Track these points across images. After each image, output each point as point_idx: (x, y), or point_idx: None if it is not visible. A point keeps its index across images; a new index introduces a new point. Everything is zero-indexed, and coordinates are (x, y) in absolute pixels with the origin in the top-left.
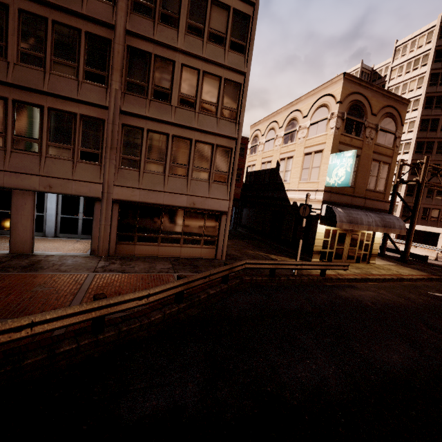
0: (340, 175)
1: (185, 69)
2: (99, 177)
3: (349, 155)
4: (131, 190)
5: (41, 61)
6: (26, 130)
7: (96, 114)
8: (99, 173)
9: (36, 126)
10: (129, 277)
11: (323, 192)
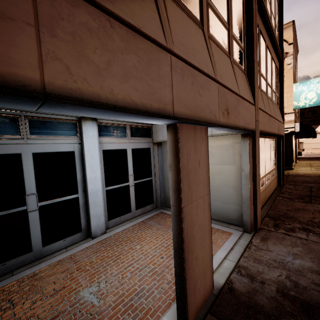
0: (310, 98)
1: None
2: (250, 94)
3: (317, 81)
4: (264, 115)
5: None
6: None
7: None
8: (248, 86)
9: None
10: None
11: (294, 113)
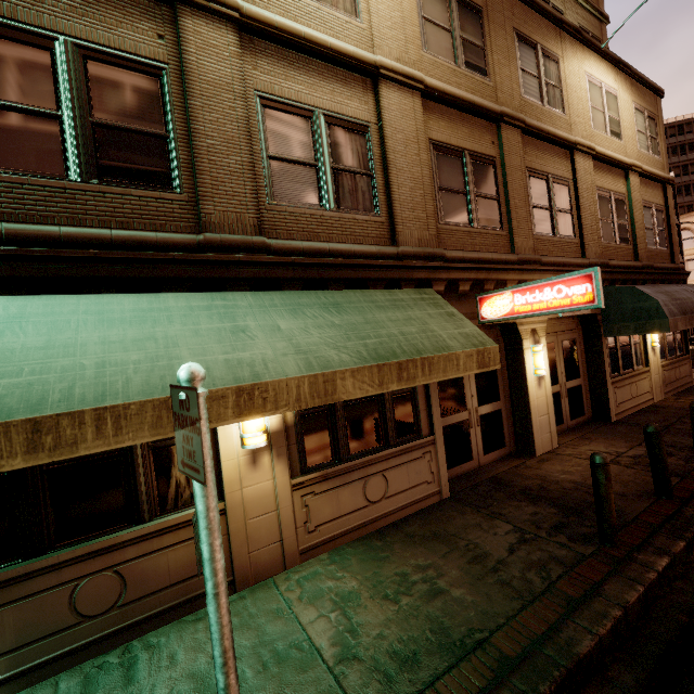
0: None
1: None
2: None
3: None
4: None
5: None
6: None
7: None
8: None
9: None
10: None
11: None
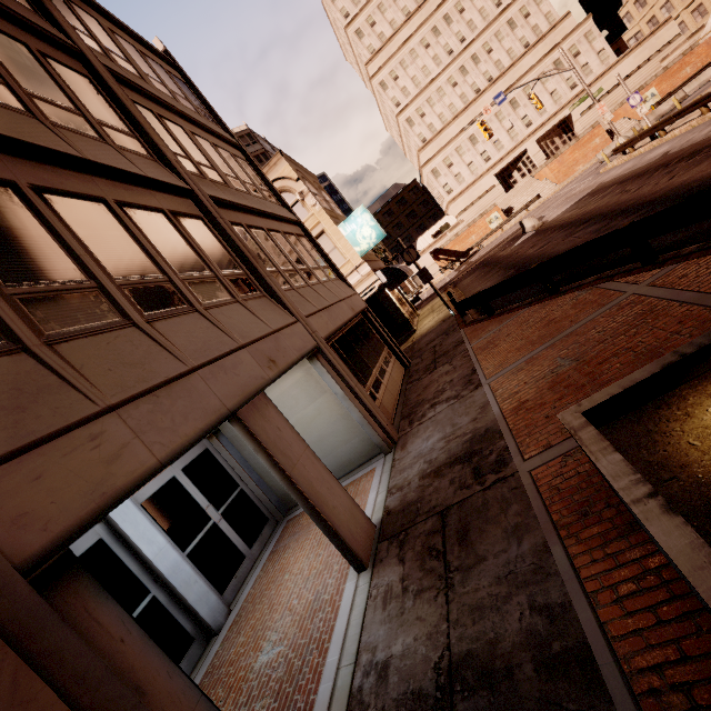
0: (368, 235)
1: (197, 138)
2: (285, 314)
3: (360, 212)
4: (319, 316)
5: (6, 93)
6: (124, 260)
7: (184, 209)
8: (277, 307)
9: (132, 247)
10: (491, 356)
11: (366, 262)
